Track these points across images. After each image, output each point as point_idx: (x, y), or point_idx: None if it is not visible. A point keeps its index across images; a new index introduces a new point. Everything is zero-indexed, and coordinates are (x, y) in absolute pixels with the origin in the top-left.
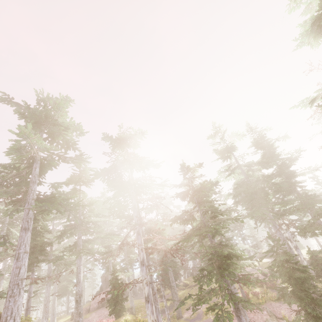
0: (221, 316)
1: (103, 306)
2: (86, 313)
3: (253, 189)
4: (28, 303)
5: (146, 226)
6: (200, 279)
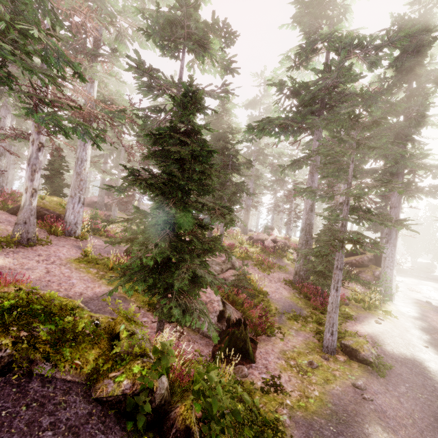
0: None
1: (89, 206)
2: None
3: (311, 94)
4: None
5: (105, 95)
6: None
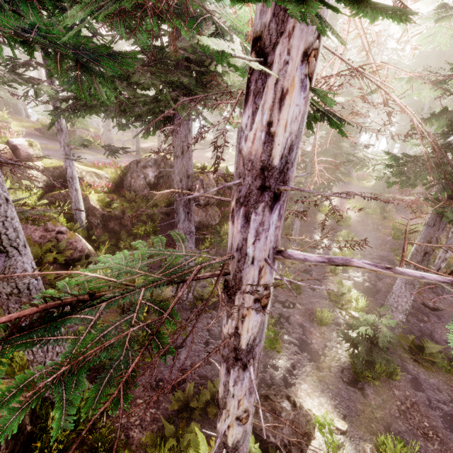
0: None
1: None
2: None
3: None
4: None
5: None
6: None
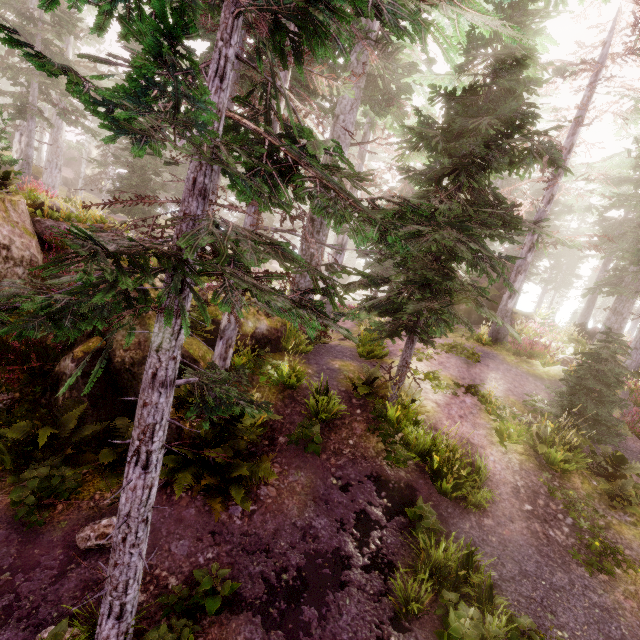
0: None
1: None
2: None
3: None
4: None
5: None
6: None
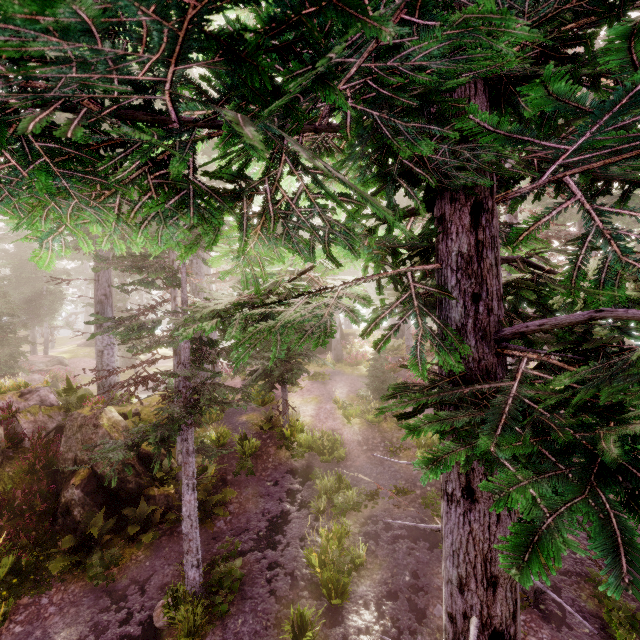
0: None
1: None
2: None
3: None
4: None
5: None
6: None
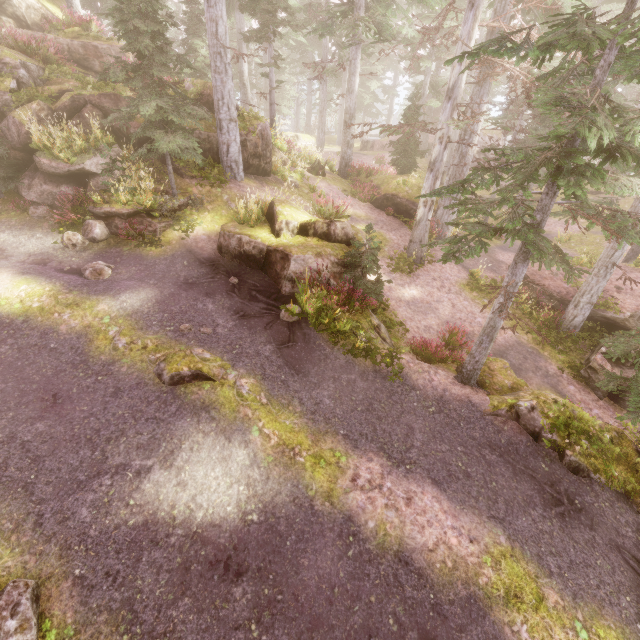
0: (463, 243)
1: None
2: (379, 150)
3: None
4: (271, 97)
5: None
6: (479, 170)
